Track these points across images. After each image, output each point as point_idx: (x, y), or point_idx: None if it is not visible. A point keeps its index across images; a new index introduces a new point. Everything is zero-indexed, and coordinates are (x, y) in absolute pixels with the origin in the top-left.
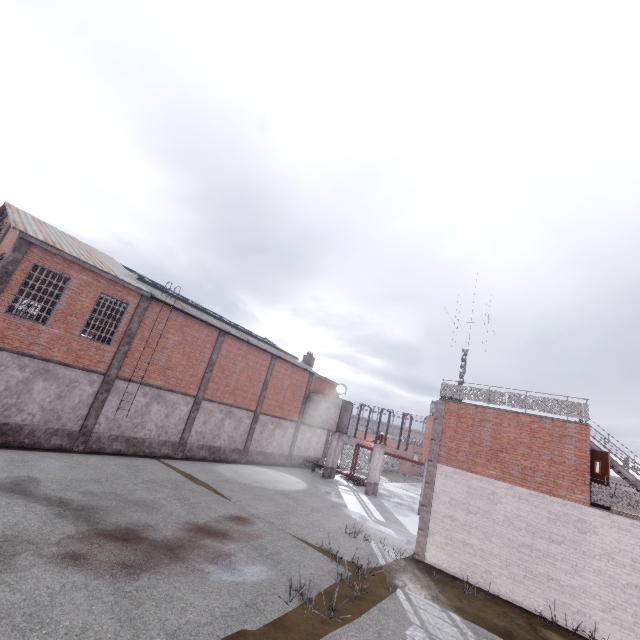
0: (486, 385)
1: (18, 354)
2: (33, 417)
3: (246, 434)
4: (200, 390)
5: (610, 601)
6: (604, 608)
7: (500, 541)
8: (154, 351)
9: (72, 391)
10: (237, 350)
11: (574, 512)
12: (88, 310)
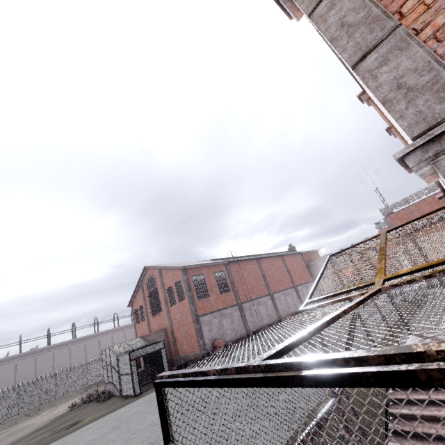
0: (400, 198)
1: (211, 313)
2: (231, 335)
3: (298, 300)
4: (269, 290)
5: None
6: None
7: None
8: (245, 283)
9: (233, 318)
10: (267, 263)
11: None
12: (215, 282)
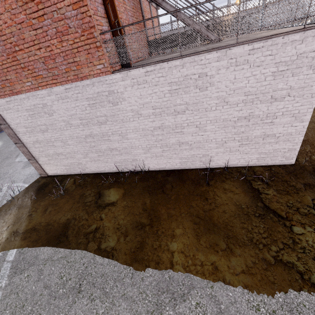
0: None
1: None
2: None
3: None
4: None
5: (147, 145)
6: (145, 151)
7: (73, 142)
8: None
9: None
10: None
11: (103, 88)
12: None
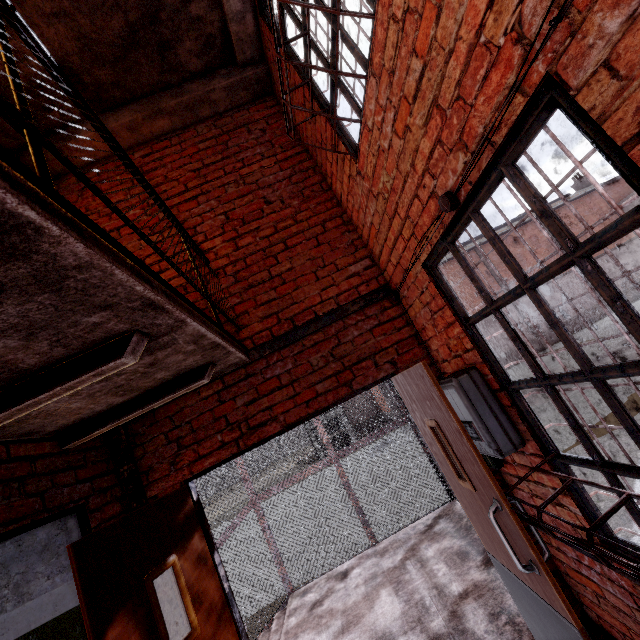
0: None
1: None
2: None
3: None
4: None
5: None
6: None
7: None
8: None
9: None
10: None
11: None
12: None
